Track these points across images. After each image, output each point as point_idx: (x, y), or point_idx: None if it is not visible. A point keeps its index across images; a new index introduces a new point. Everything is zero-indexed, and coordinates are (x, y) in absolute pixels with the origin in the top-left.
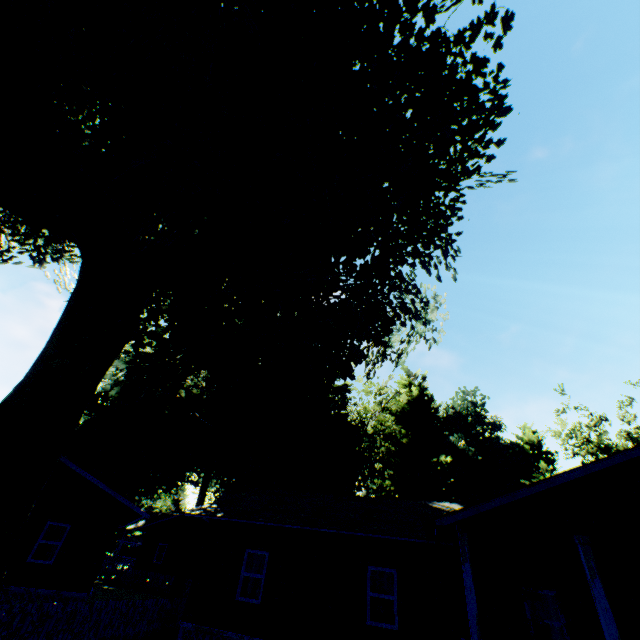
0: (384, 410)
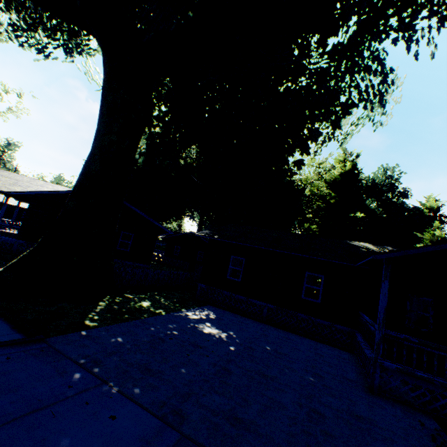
0: (320, 179)
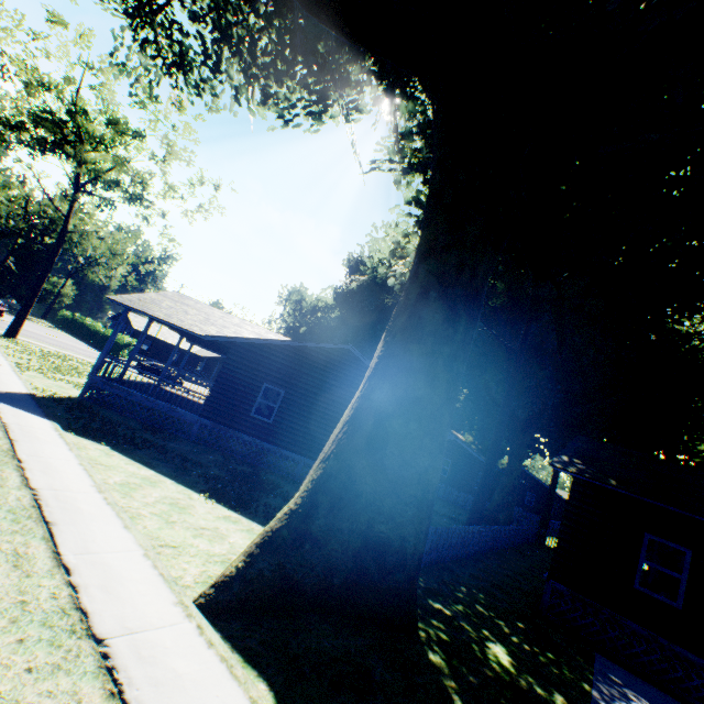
0: None
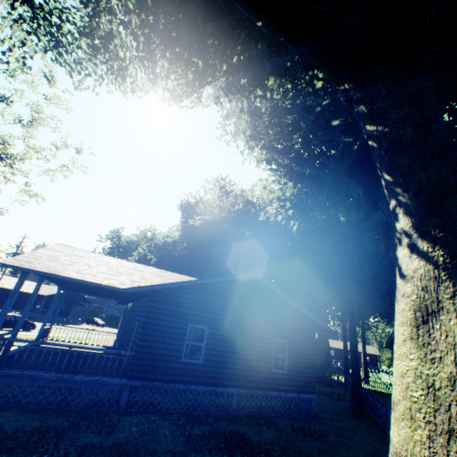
0: None
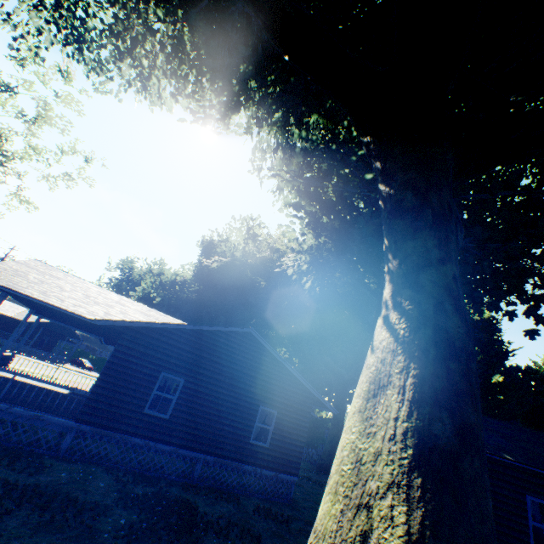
0: None
